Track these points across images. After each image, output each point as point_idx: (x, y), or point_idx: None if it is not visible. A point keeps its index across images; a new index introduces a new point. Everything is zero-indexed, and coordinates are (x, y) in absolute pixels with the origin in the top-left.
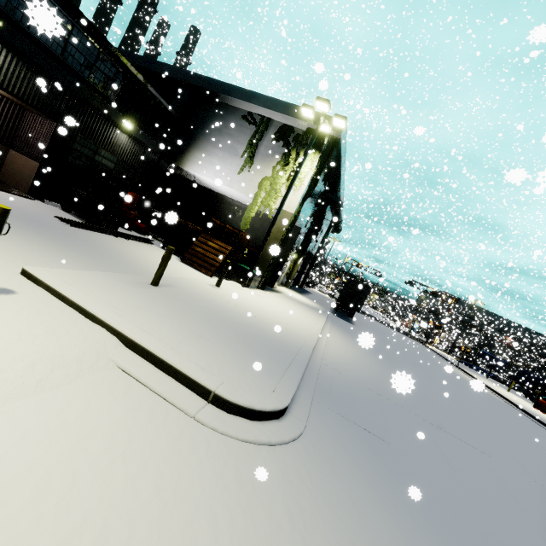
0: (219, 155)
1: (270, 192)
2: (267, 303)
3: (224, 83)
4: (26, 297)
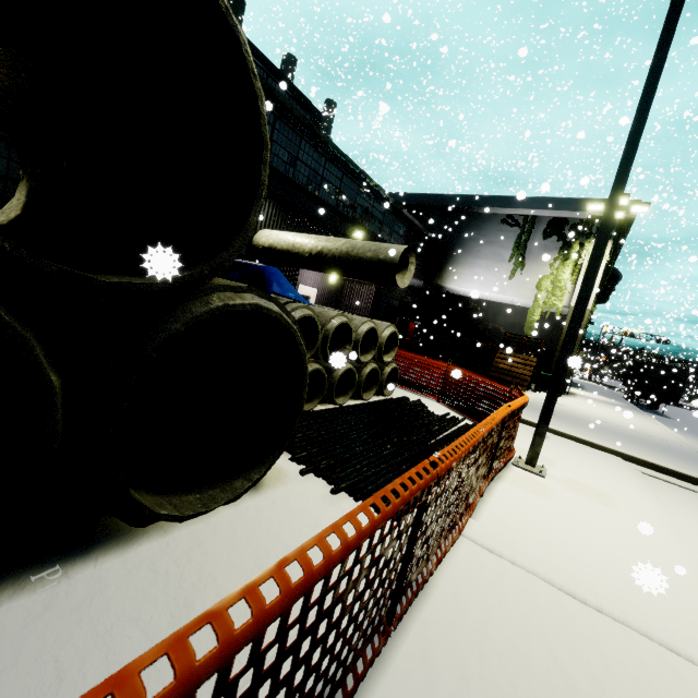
0: (482, 265)
1: (552, 291)
2: (598, 410)
3: (479, 196)
4: (550, 436)
